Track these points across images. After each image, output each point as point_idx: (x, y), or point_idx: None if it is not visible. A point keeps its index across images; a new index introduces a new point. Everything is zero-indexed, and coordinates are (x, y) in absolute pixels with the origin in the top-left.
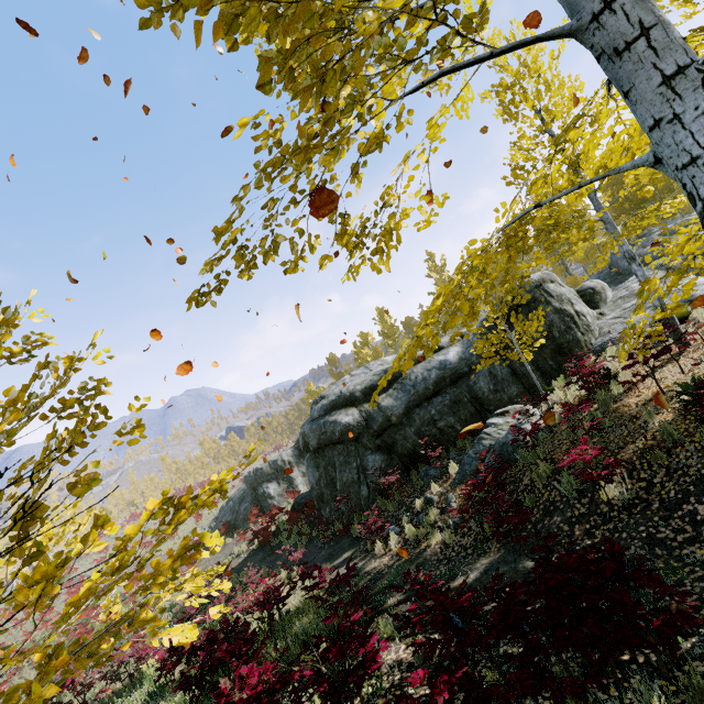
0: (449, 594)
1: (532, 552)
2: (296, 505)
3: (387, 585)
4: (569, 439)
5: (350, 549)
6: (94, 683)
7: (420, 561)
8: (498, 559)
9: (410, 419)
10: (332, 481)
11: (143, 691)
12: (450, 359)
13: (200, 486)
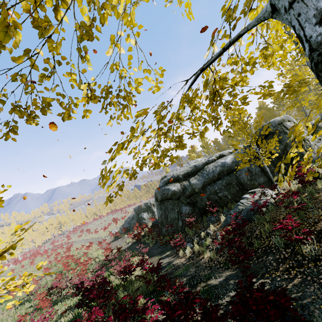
0: (205, 287)
1: (237, 285)
2: (153, 224)
3: (179, 274)
4: (285, 212)
5: (170, 250)
6: (65, 288)
7: (197, 265)
8: (234, 274)
9: (204, 191)
10: (167, 216)
11: (78, 297)
12: (227, 161)
13: (120, 210)
